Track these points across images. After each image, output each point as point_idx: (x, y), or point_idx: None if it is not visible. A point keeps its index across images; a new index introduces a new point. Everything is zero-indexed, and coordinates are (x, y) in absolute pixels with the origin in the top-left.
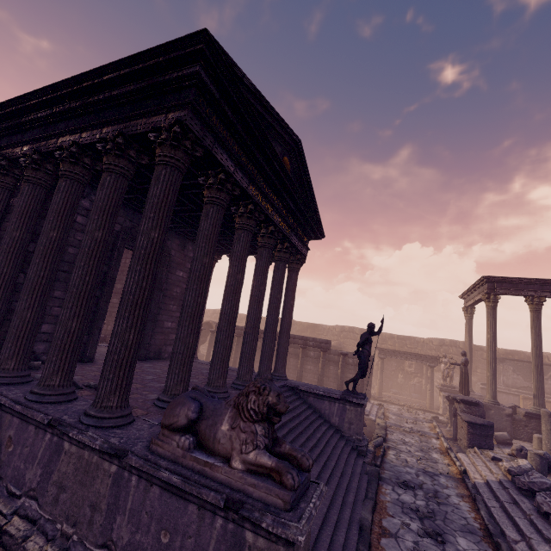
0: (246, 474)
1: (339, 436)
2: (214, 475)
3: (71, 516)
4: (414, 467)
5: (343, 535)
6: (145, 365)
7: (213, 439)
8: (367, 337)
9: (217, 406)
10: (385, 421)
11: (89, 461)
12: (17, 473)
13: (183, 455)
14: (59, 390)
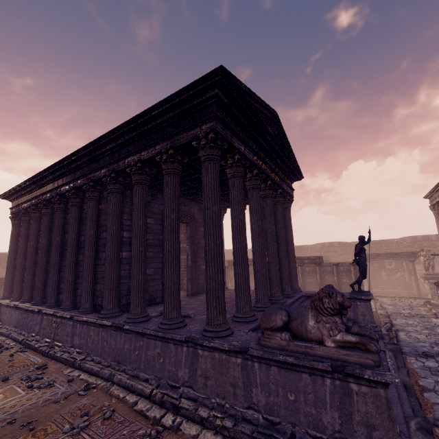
0: (338, 349)
1: (357, 326)
2: (315, 353)
3: (220, 393)
4: (426, 341)
5: (395, 392)
6: (200, 298)
7: (305, 331)
8: (360, 247)
9: (299, 311)
10: (385, 311)
11: (220, 359)
12: (171, 373)
13: (287, 344)
14: (178, 320)
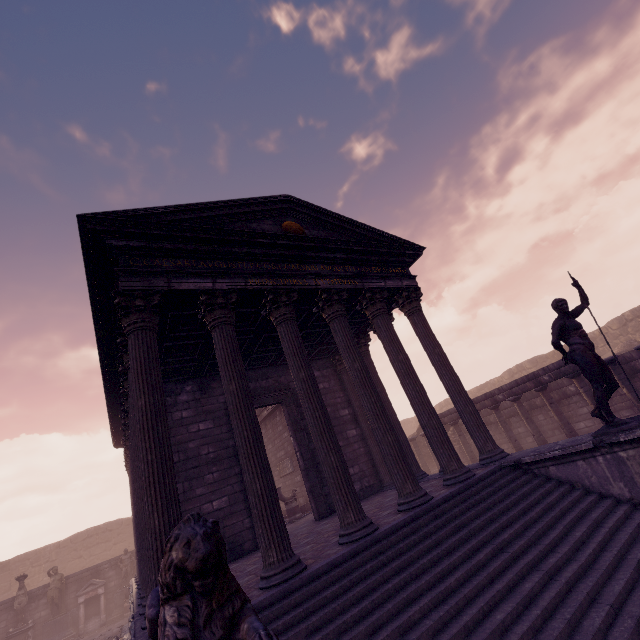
0: None
1: None
2: None
3: None
4: None
5: None
6: (322, 523)
7: None
8: (558, 325)
9: None
10: None
11: None
12: None
13: None
14: None
